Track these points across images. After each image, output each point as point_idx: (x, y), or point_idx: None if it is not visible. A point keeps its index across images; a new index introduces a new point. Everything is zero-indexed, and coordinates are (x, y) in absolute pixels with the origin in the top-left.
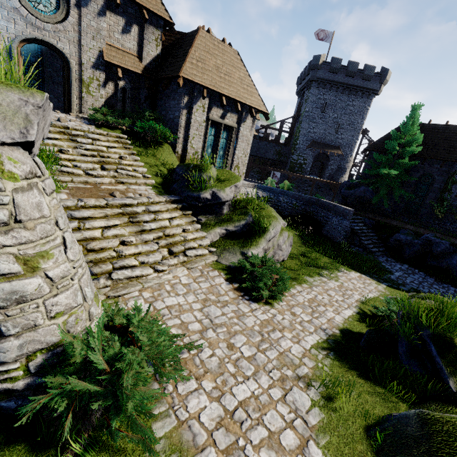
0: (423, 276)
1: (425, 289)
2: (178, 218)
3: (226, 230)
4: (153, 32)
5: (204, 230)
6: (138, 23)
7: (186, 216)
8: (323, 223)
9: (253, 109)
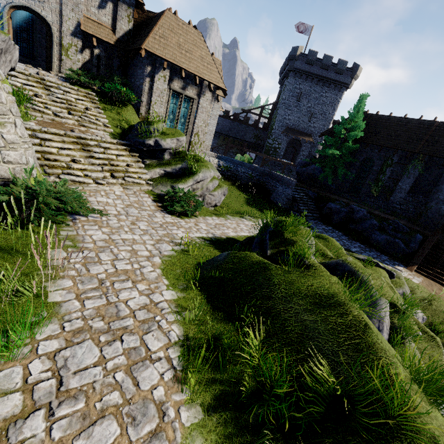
0: (340, 235)
1: None
2: (126, 156)
3: (164, 171)
4: (125, 10)
5: (146, 169)
6: (112, 0)
7: (133, 157)
8: (272, 192)
9: (213, 85)
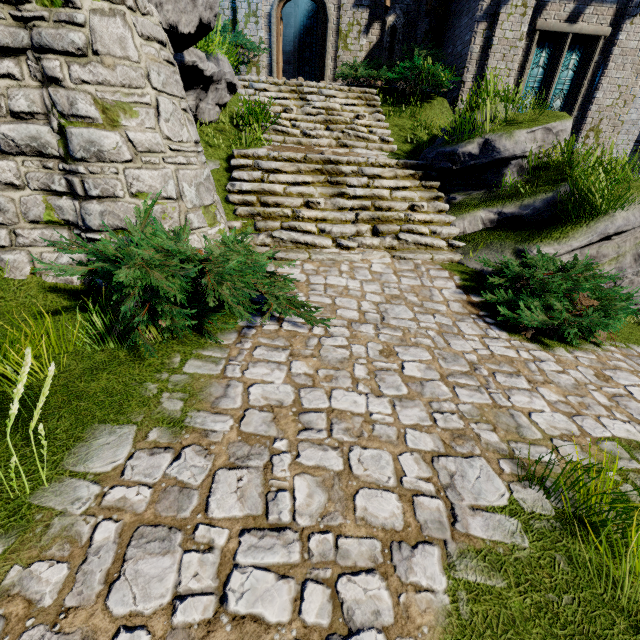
0: None
1: None
2: (411, 190)
3: (497, 215)
4: None
5: (453, 214)
6: None
7: (427, 191)
8: None
9: None
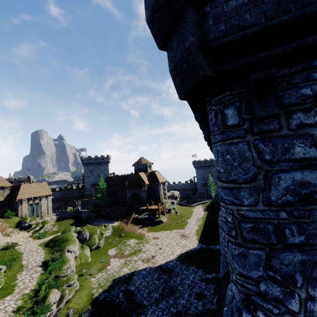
0: (103, 221)
1: (98, 224)
2: (20, 232)
3: (33, 230)
4: (6, 189)
5: (27, 232)
6: (1, 189)
7: (22, 231)
8: (81, 217)
9: (45, 195)
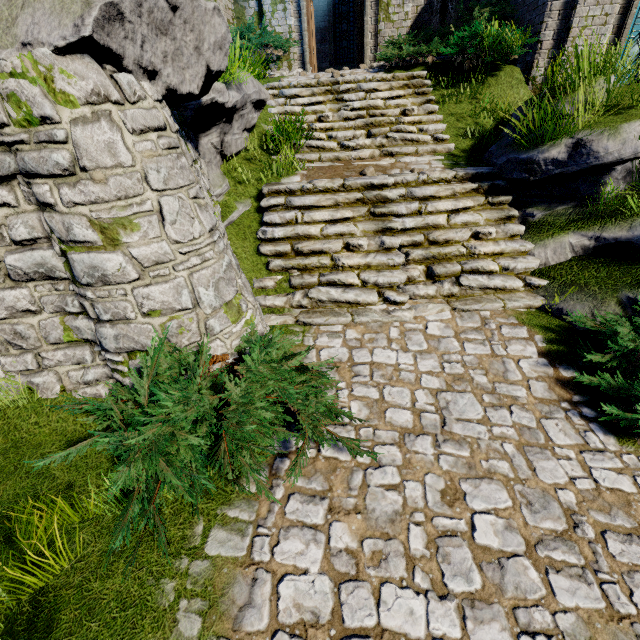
0: None
1: None
2: (474, 210)
3: (594, 241)
4: None
5: (530, 239)
6: None
7: (495, 208)
8: None
9: None
